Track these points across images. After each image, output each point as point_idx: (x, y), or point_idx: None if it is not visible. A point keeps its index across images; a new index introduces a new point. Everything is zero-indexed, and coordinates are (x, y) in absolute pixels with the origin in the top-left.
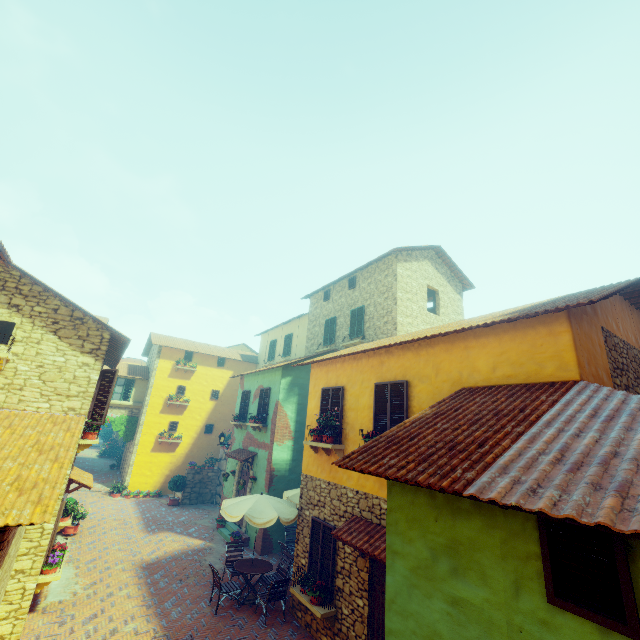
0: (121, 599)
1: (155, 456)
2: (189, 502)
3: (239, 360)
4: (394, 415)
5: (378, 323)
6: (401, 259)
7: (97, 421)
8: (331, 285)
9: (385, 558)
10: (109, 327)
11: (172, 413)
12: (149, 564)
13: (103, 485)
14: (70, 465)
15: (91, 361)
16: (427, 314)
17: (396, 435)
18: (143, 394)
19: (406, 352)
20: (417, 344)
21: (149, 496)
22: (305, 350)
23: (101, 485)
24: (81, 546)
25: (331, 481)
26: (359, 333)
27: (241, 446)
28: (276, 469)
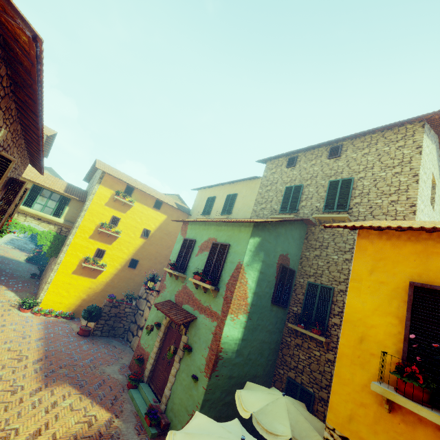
0: None
1: (75, 278)
2: (100, 334)
3: (175, 207)
4: None
5: (378, 201)
6: (426, 131)
7: None
8: (299, 152)
9: None
10: None
11: (101, 241)
12: None
13: (16, 295)
14: None
15: None
16: (429, 205)
17: None
18: (76, 215)
19: None
20: None
21: (61, 316)
22: (252, 213)
23: (13, 294)
24: None
25: None
26: (341, 207)
27: (173, 299)
28: (223, 349)
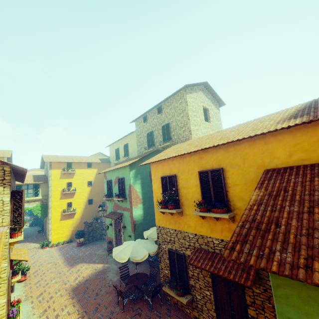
0: (64, 317)
1: (63, 222)
2: (88, 242)
3: (99, 162)
4: (216, 190)
5: (179, 132)
6: (188, 92)
7: (18, 225)
8: (146, 113)
9: (228, 276)
10: (7, 163)
11: (67, 198)
12: (76, 287)
13: (36, 243)
14: (6, 260)
15: (0, 189)
16: (205, 123)
17: (257, 220)
18: (47, 191)
19: (218, 150)
20: (226, 144)
21: (65, 243)
22: (137, 152)
23: (35, 244)
24: (31, 286)
25: (176, 229)
26: (168, 139)
27: (112, 210)
28: (136, 220)
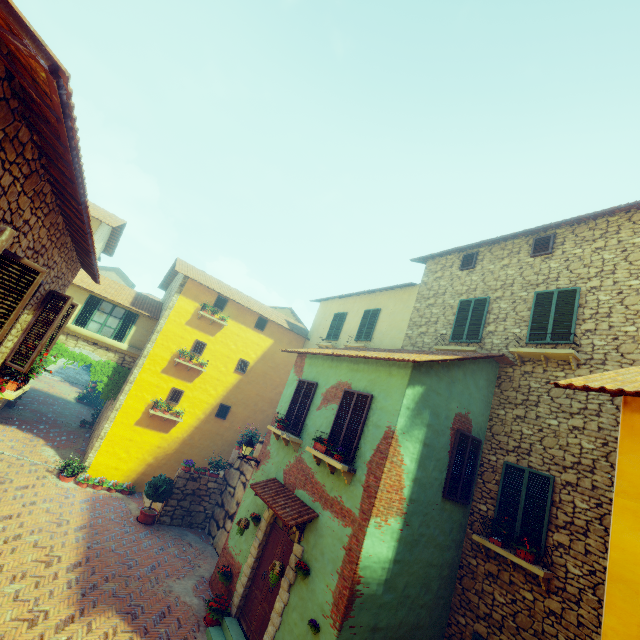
0: None
1: (139, 432)
2: (170, 521)
3: (285, 327)
4: None
5: (629, 328)
6: None
7: None
8: (481, 246)
9: None
10: None
11: (178, 376)
12: None
13: (56, 453)
14: None
15: None
16: None
17: None
18: (145, 338)
19: None
20: None
21: (116, 489)
22: (404, 339)
23: (53, 452)
24: None
25: None
26: (560, 337)
27: (280, 477)
28: (363, 579)
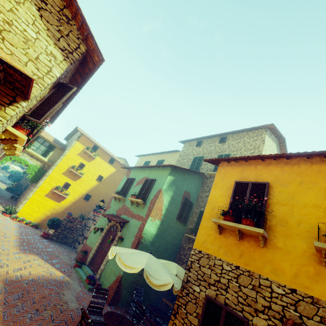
0: None
1: (46, 200)
2: (56, 239)
3: (122, 164)
4: None
5: None
6: (268, 133)
7: (35, 118)
8: (204, 139)
9: None
10: (92, 36)
11: (69, 177)
12: (12, 280)
13: (0, 205)
14: None
15: (59, 57)
16: None
17: None
18: (56, 158)
19: None
20: None
21: (29, 225)
22: None
23: None
24: None
25: (241, 266)
26: None
27: (115, 213)
28: (143, 237)
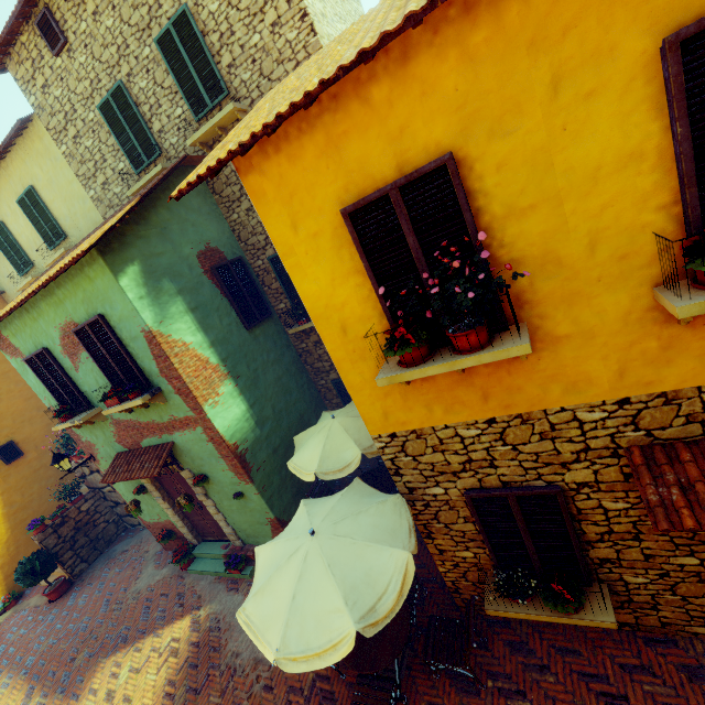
0: None
1: None
2: (86, 564)
3: None
4: None
5: (254, 38)
6: None
7: None
8: None
9: None
10: None
11: None
12: None
13: None
14: None
15: None
16: None
17: None
18: None
19: None
20: None
21: None
22: (96, 207)
23: None
24: None
25: (499, 416)
26: (216, 93)
27: (120, 448)
28: (239, 442)
